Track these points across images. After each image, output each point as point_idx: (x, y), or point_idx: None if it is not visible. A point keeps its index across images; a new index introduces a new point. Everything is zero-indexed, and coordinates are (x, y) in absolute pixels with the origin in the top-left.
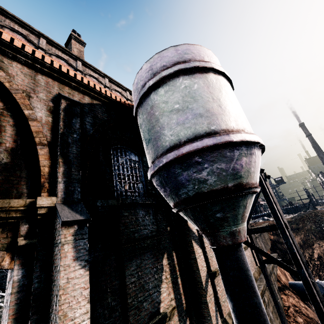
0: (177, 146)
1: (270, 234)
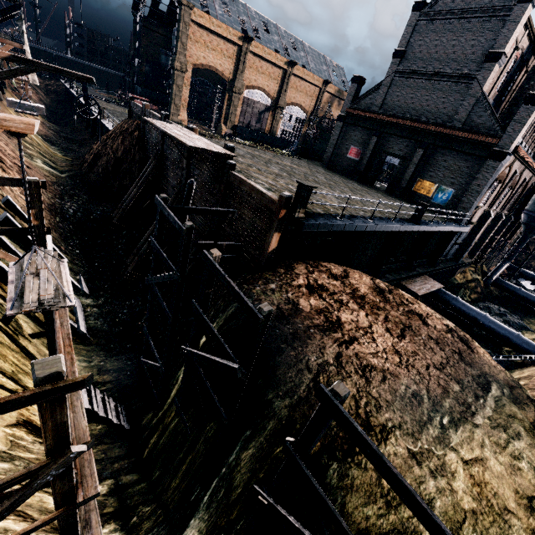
0: None
1: None
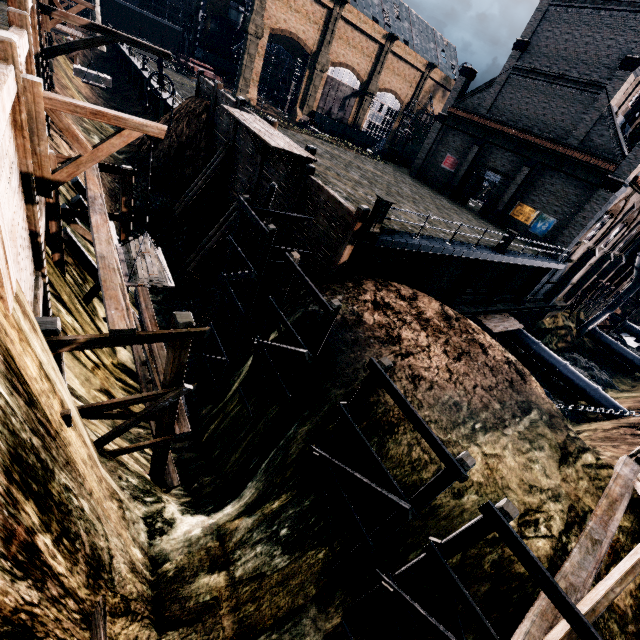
0: None
1: None
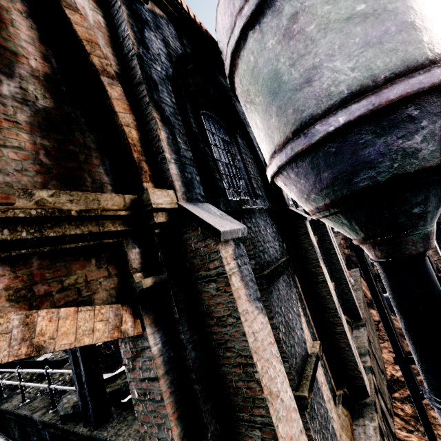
0: (369, 89)
1: (343, 248)
